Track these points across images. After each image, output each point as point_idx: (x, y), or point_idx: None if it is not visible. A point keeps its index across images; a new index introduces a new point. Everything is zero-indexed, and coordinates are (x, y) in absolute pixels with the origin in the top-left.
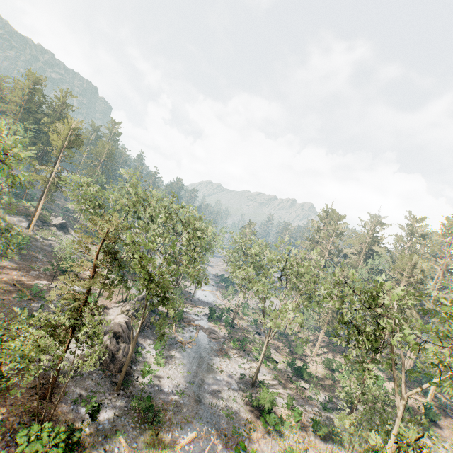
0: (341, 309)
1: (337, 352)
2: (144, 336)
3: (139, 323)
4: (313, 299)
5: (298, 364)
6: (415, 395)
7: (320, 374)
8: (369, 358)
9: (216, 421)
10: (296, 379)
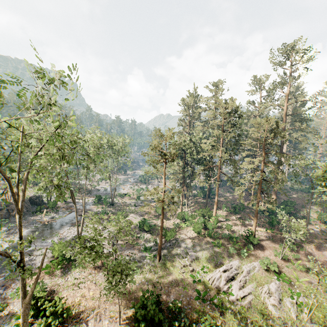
0: (192, 171)
1: (202, 206)
2: (9, 222)
3: (1, 214)
4: (96, 160)
5: (158, 221)
6: (258, 227)
7: (174, 226)
8: (224, 205)
9: (3, 272)
10: (139, 232)
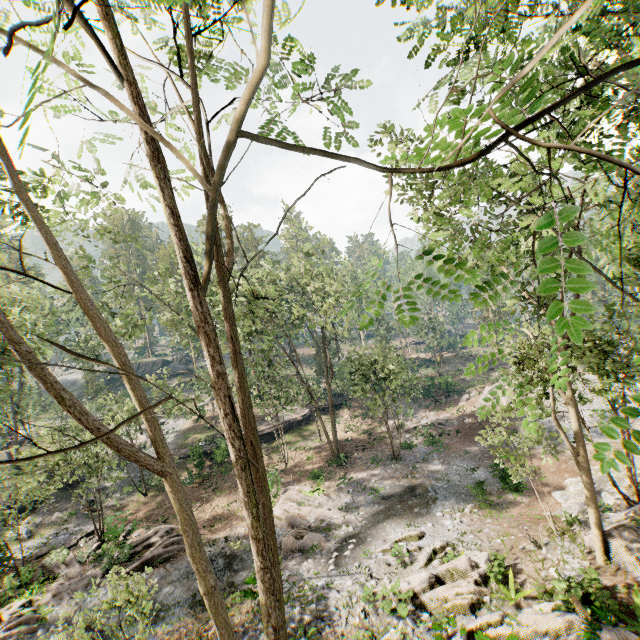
0: None
1: None
2: None
3: None
4: None
5: None
6: None
7: None
8: None
9: None
10: None
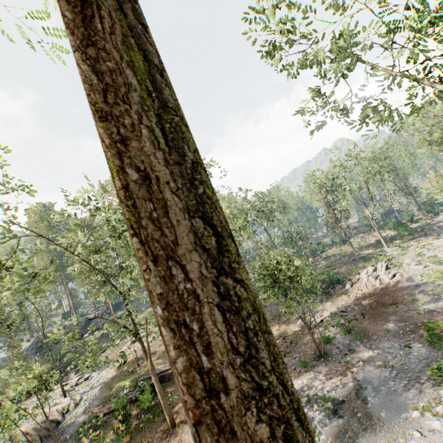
0: None
1: None
2: None
3: None
4: None
5: None
6: None
7: None
8: None
9: None
10: None
